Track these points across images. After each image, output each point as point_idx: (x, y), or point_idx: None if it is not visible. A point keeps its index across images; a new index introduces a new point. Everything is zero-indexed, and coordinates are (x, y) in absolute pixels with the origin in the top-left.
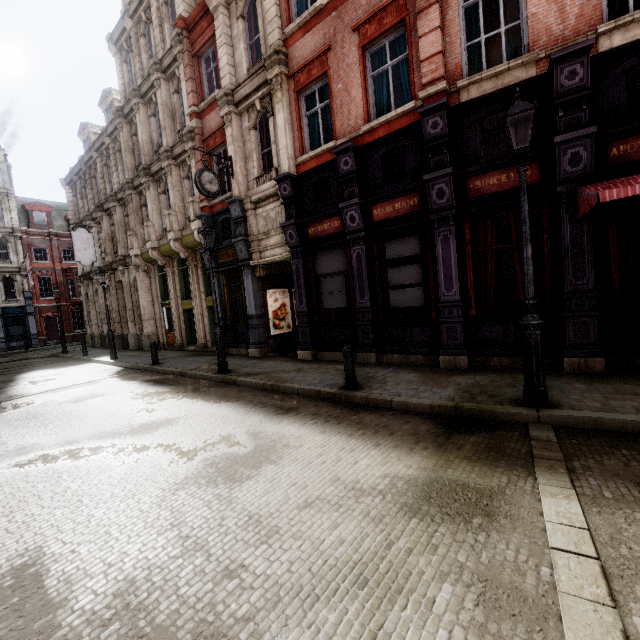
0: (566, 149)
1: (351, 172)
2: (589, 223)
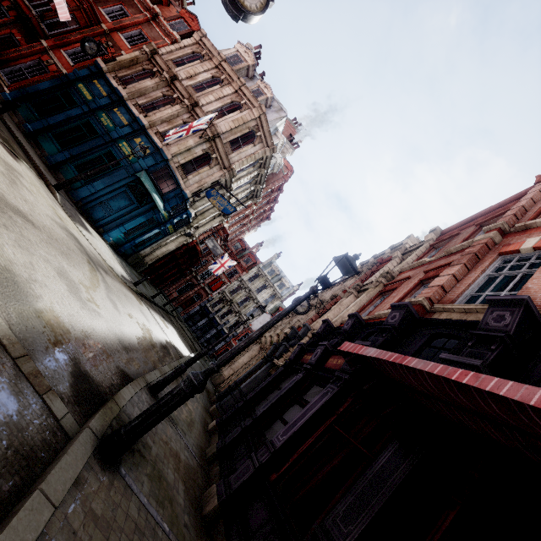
0: None
1: (345, 330)
2: (412, 462)
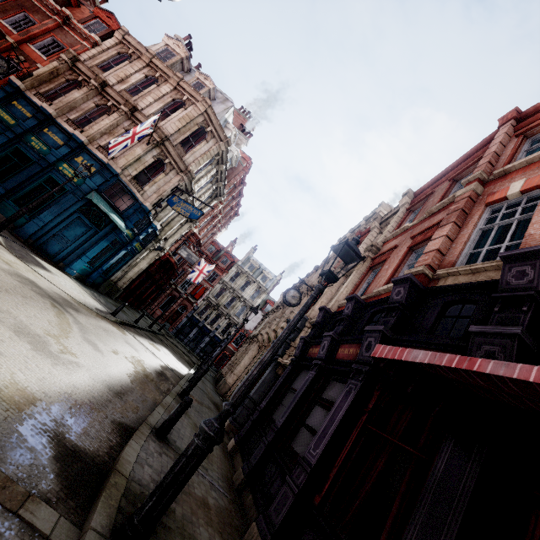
0: (481, 343)
1: (347, 315)
2: (478, 461)
